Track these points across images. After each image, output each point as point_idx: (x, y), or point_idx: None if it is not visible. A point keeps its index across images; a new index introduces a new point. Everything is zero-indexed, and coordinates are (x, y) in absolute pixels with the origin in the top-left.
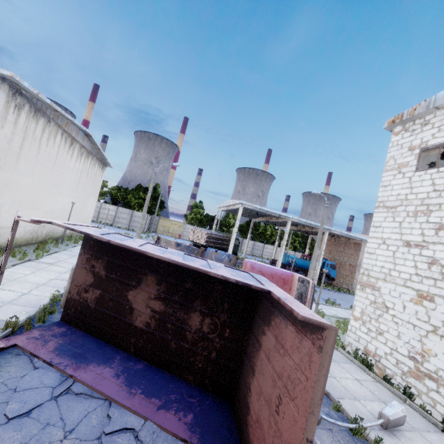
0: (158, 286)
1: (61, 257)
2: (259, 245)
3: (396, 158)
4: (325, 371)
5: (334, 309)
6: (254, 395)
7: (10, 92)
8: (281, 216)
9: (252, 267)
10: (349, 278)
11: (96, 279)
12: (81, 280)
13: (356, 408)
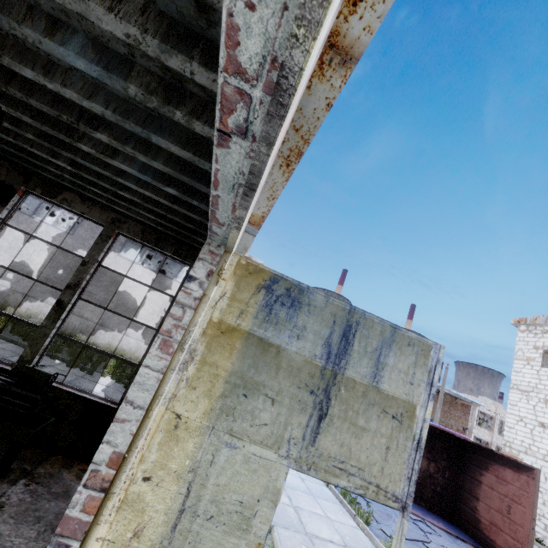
0: None
1: None
2: None
3: (524, 351)
4: (537, 488)
5: None
6: (483, 511)
7: None
8: None
9: None
10: None
11: None
12: None
13: None
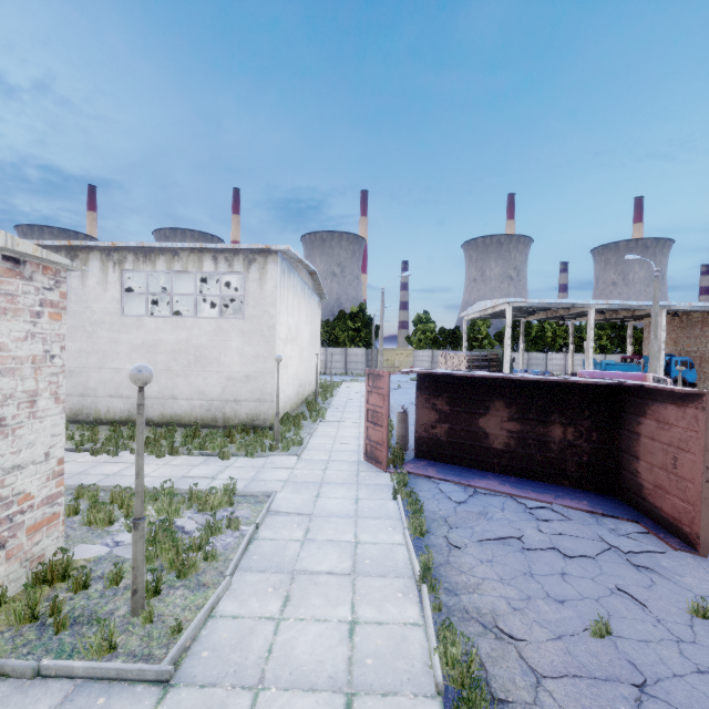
0: (508, 409)
1: (335, 414)
2: (538, 358)
3: None
4: None
5: None
6: (645, 472)
7: (280, 262)
8: (575, 305)
9: (591, 377)
10: None
11: (441, 415)
12: (425, 419)
13: None
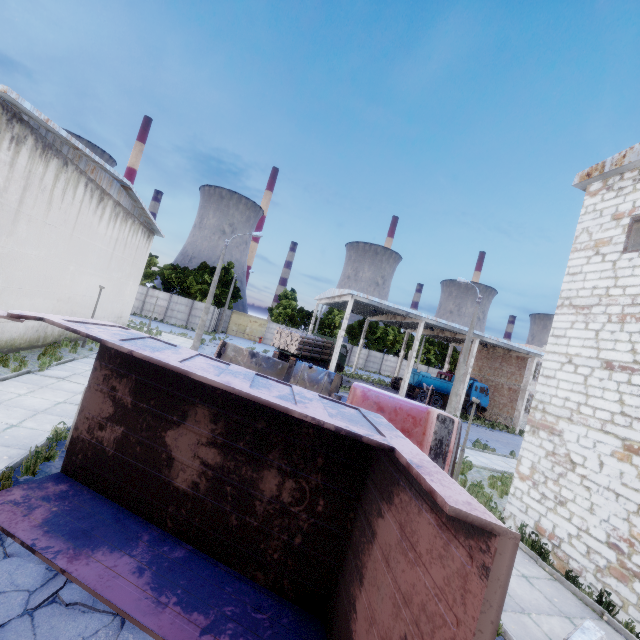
0: (213, 424)
1: (79, 367)
2: (377, 356)
3: (592, 231)
4: (494, 615)
5: (486, 457)
6: (362, 620)
7: (3, 117)
8: (410, 314)
9: (364, 396)
10: (509, 409)
11: (118, 410)
12: (94, 410)
13: (525, 628)
